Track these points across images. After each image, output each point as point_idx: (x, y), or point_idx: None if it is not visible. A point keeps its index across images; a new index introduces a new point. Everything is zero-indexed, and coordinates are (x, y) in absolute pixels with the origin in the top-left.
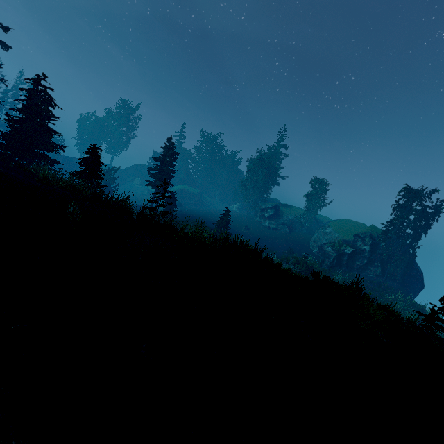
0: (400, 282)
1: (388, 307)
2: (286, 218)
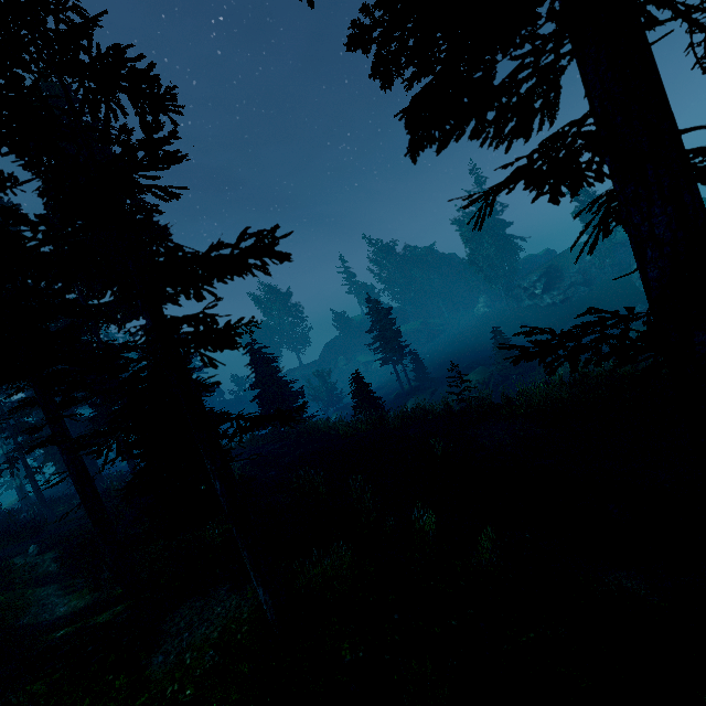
0: None
1: None
2: (568, 274)
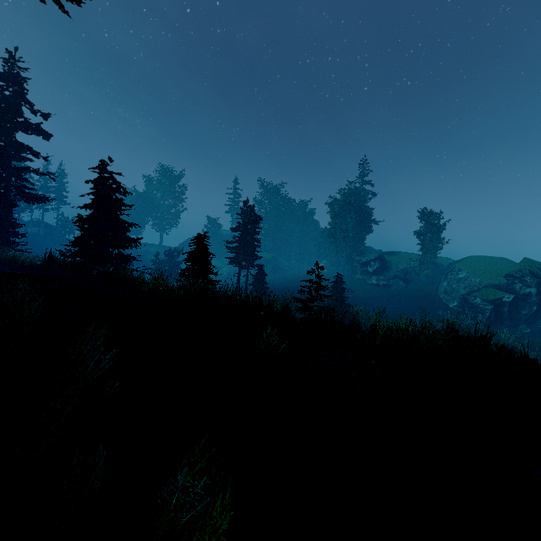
0: None
1: None
2: (396, 269)
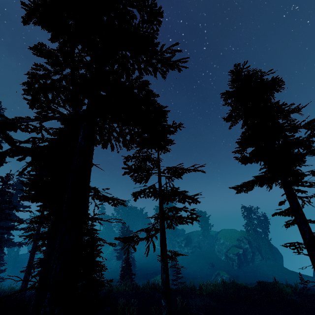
0: (272, 258)
1: (286, 283)
2: (194, 241)
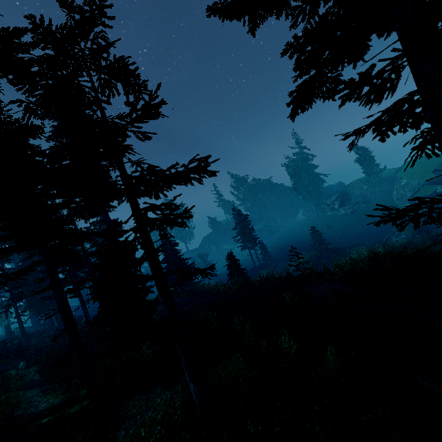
0: None
1: None
2: (354, 196)
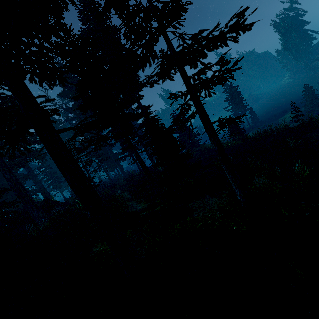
0: None
1: None
2: None
